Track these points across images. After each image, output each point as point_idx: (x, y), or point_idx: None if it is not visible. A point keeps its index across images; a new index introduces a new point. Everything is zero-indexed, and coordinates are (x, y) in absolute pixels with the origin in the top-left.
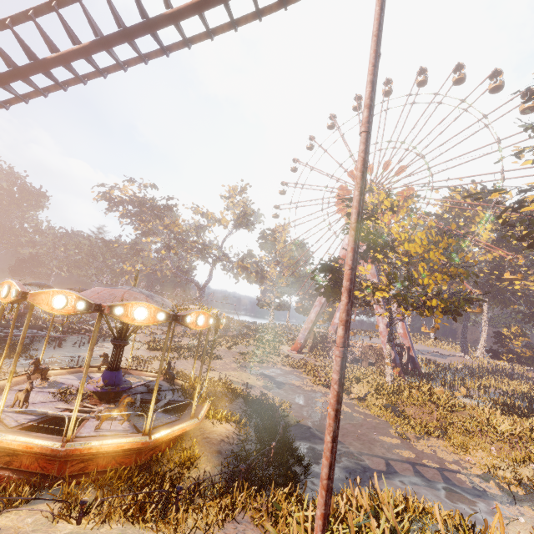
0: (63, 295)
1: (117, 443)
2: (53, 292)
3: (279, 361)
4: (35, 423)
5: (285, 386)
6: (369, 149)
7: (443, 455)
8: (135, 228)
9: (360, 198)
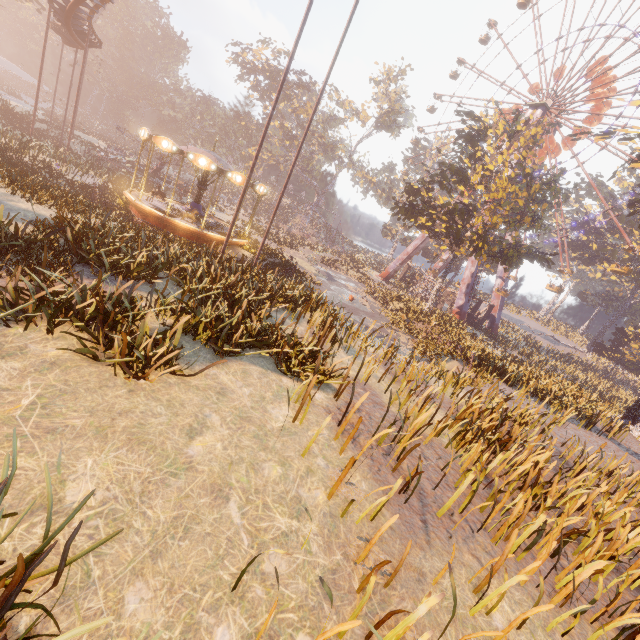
0: (167, 141)
1: (187, 226)
2: (163, 138)
3: (353, 275)
4: (156, 209)
5: (335, 282)
6: (328, 77)
7: (401, 339)
8: (264, 106)
9: (272, 112)
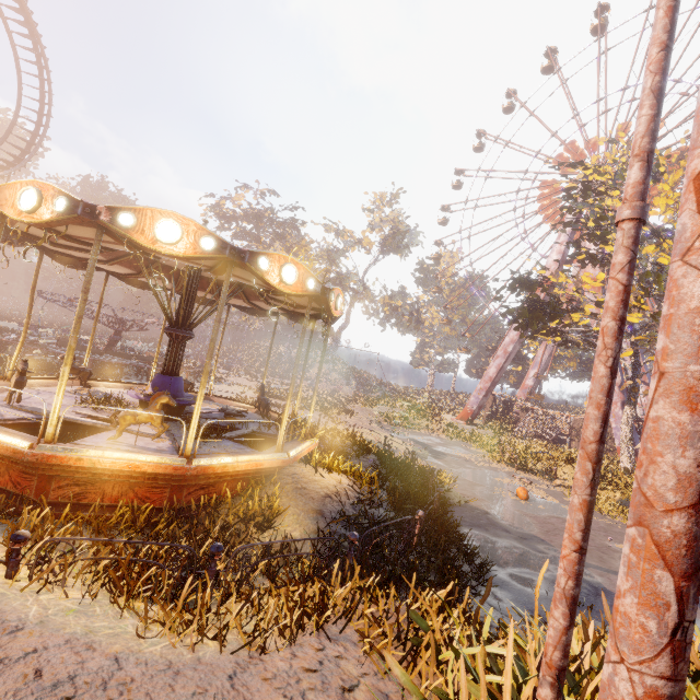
0: (34, 188)
1: (129, 460)
2: (21, 185)
3: (438, 429)
4: (29, 422)
5: (447, 457)
6: None
7: None
8: None
9: None
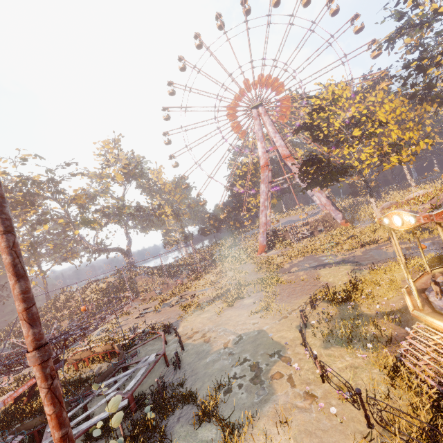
0: None
1: None
2: None
3: (283, 260)
4: None
5: (352, 260)
6: None
7: None
8: (21, 220)
9: None
